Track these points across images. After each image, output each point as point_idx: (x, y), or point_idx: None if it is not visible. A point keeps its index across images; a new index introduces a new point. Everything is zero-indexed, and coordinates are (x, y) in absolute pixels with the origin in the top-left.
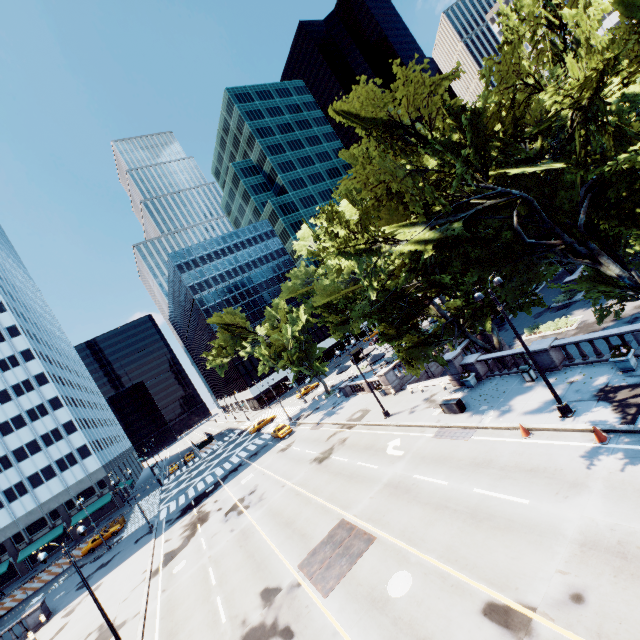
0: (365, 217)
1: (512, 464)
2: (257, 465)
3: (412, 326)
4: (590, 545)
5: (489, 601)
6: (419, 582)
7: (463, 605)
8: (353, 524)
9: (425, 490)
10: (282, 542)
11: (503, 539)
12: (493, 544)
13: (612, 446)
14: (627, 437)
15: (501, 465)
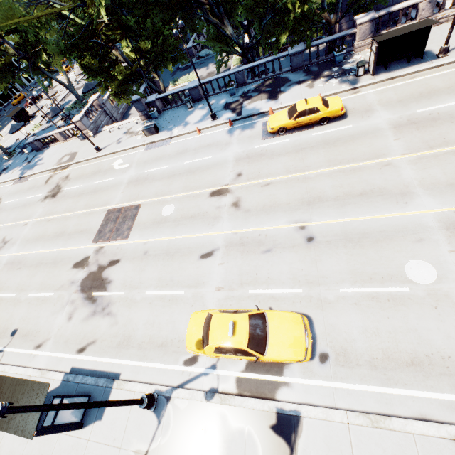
0: None
1: (198, 146)
2: None
3: (115, 63)
4: (238, 160)
5: (211, 192)
6: (178, 204)
7: (202, 199)
8: (120, 207)
9: (157, 174)
10: (64, 244)
11: (207, 173)
12: (204, 176)
13: (236, 126)
14: (240, 122)
15: (193, 149)
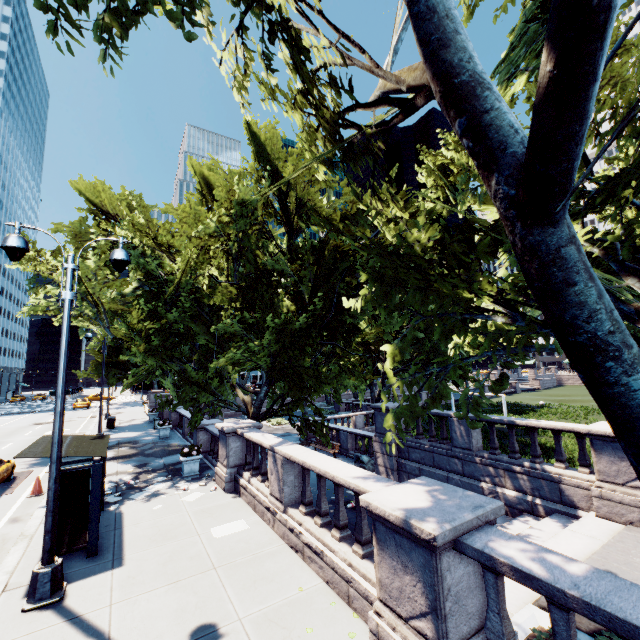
0: (59, 252)
1: None
2: (28, 415)
3: (118, 350)
4: None
5: None
6: None
7: None
8: None
9: None
10: None
11: None
12: None
13: None
14: None
15: None
